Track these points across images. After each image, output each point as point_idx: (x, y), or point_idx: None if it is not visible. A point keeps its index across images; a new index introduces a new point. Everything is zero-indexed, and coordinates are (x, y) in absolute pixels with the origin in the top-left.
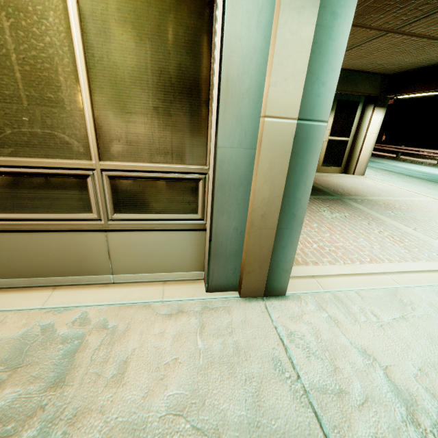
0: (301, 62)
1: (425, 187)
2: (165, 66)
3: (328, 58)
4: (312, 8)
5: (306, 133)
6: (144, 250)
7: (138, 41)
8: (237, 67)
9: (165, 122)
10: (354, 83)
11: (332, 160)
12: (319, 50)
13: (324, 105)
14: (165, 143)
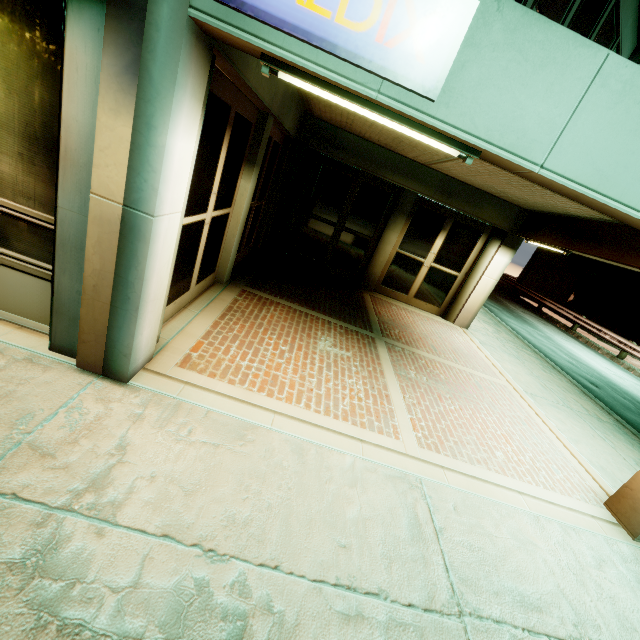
0: (122, 156)
1: (529, 370)
2: (31, 121)
3: (148, 160)
4: (128, 114)
5: (133, 221)
6: (2, 286)
7: (8, 93)
8: (76, 142)
9: (30, 169)
10: (478, 204)
11: (431, 295)
12: (139, 150)
13: (148, 200)
14: (29, 188)
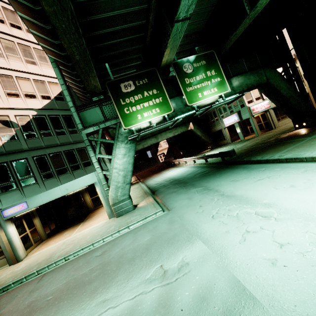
0: (5, 235)
1: None
2: None
3: (7, 234)
4: (3, 232)
5: (10, 240)
6: None
7: None
8: None
9: None
10: None
11: None
12: (6, 234)
13: (10, 237)
14: None
